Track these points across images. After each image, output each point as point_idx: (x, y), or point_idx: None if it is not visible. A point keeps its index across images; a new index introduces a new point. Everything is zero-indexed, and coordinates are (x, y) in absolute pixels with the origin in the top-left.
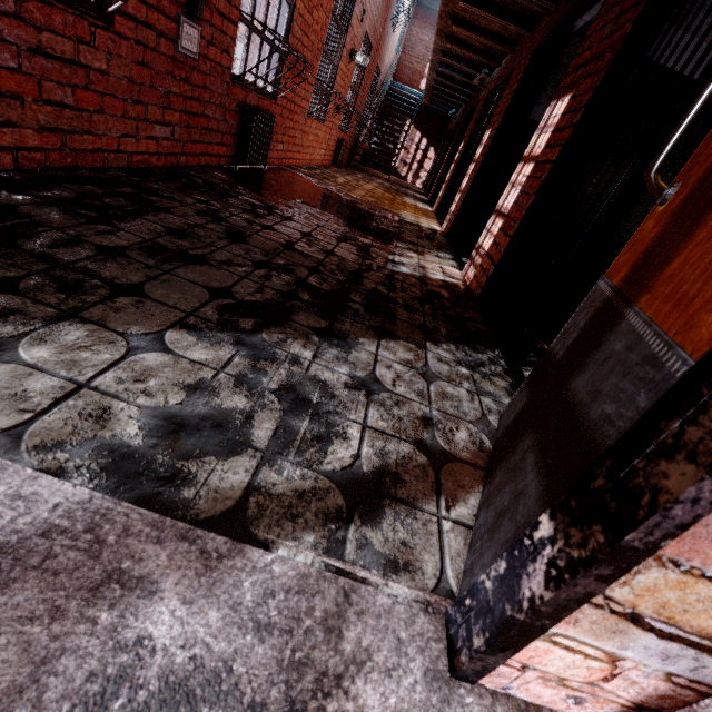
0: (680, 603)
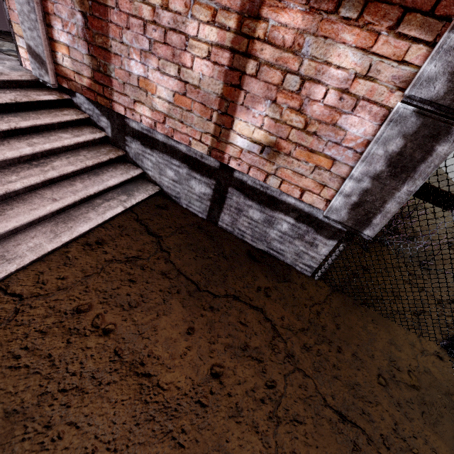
0: (19, 31)
